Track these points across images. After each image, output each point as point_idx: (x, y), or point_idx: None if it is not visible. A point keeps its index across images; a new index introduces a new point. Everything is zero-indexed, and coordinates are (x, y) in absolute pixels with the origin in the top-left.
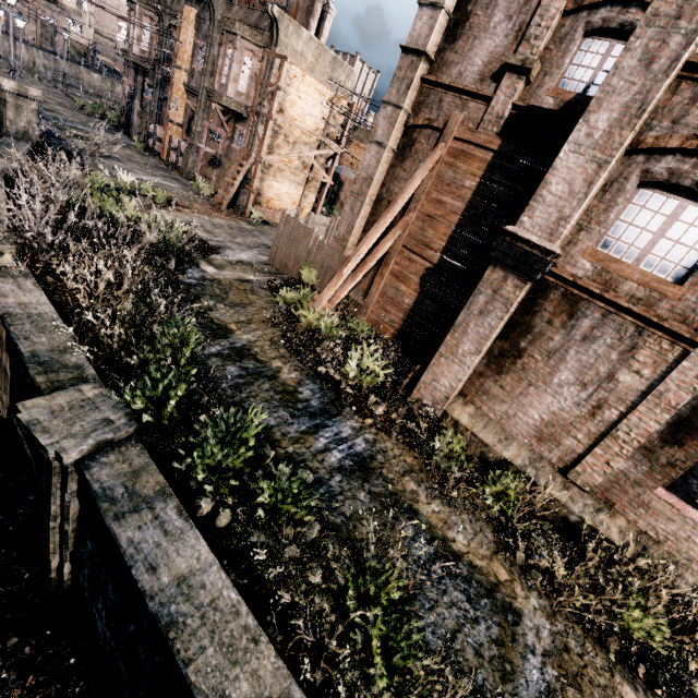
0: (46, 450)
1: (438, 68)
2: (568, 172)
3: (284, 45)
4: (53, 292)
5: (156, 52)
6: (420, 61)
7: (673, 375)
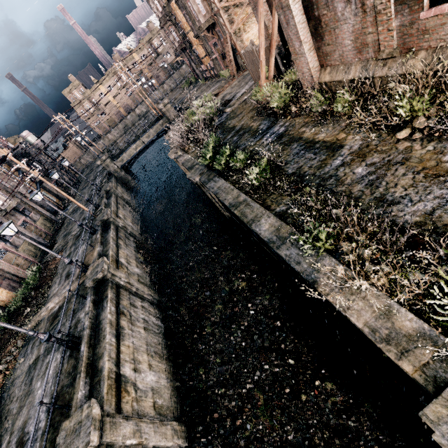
0: (192, 180)
1: None
2: None
3: None
4: (190, 153)
5: (181, 36)
6: None
7: None
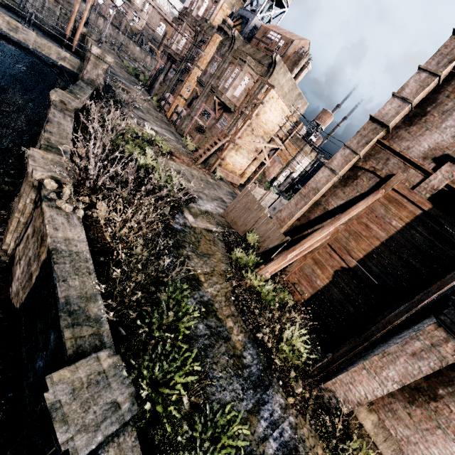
0: (60, 449)
1: (392, 137)
2: None
3: (274, 78)
4: (90, 228)
5: (185, 52)
6: (382, 130)
7: None
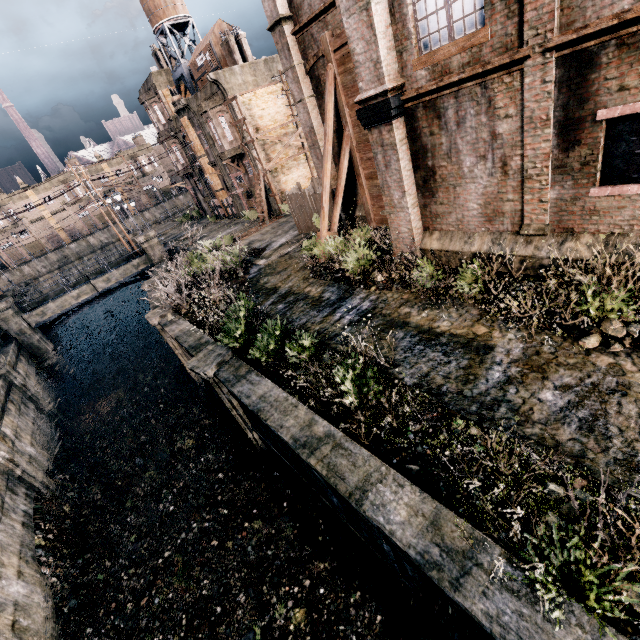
0: (200, 374)
1: (297, 16)
2: (356, 32)
3: (230, 90)
4: (192, 319)
5: (188, 159)
6: (282, 27)
7: (527, 97)
